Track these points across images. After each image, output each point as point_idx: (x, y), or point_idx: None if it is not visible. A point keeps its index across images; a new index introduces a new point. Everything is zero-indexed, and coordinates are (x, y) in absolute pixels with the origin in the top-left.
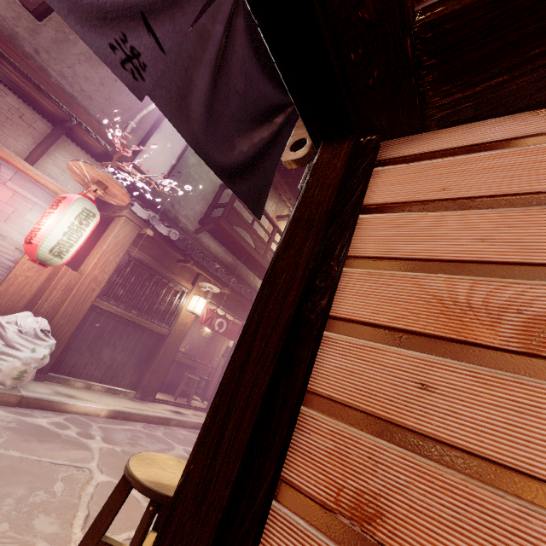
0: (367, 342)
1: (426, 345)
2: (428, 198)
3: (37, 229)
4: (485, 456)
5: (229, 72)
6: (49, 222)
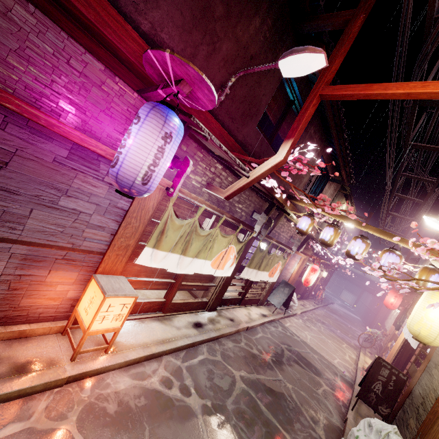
0: None
1: None
2: None
3: (309, 279)
4: None
5: None
6: (313, 278)
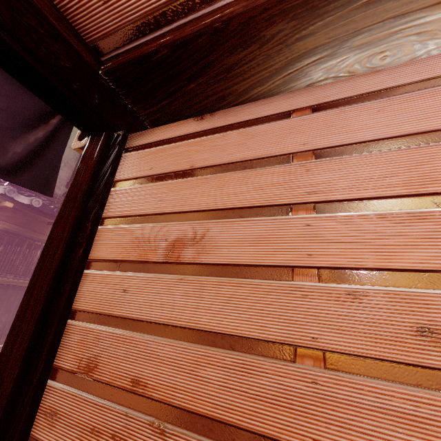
0: (104, 272)
1: (128, 267)
2: (144, 175)
3: None
4: (141, 319)
5: None
6: None
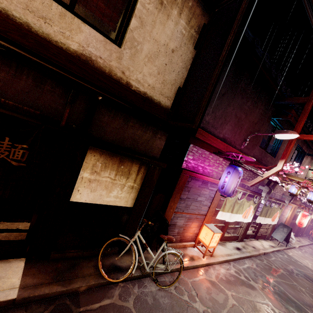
0: None
1: None
2: None
3: (302, 222)
4: None
5: None
6: (305, 221)
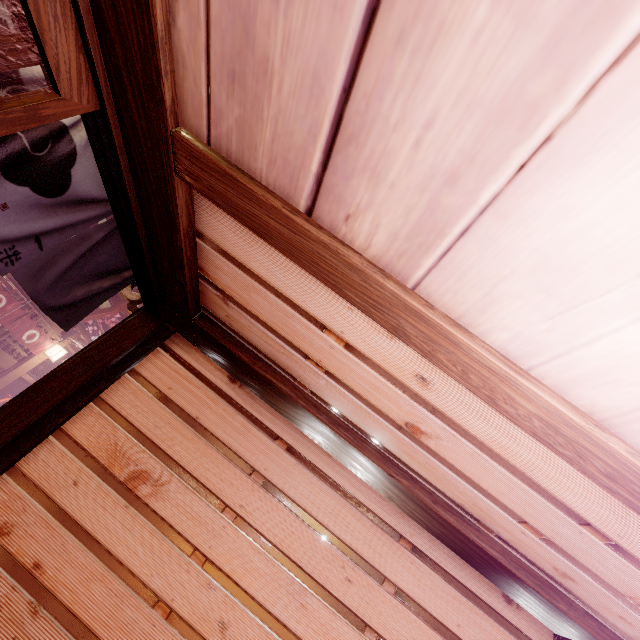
0: (68, 452)
1: (92, 465)
2: (160, 388)
3: None
4: (74, 518)
5: (96, 252)
6: None
